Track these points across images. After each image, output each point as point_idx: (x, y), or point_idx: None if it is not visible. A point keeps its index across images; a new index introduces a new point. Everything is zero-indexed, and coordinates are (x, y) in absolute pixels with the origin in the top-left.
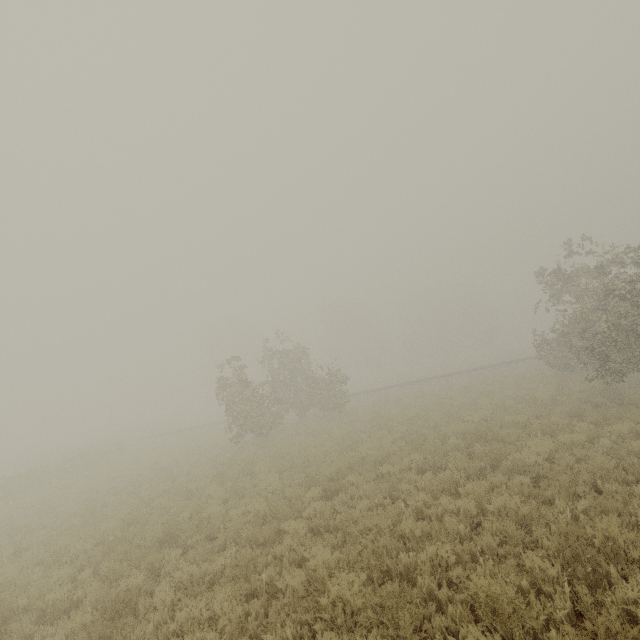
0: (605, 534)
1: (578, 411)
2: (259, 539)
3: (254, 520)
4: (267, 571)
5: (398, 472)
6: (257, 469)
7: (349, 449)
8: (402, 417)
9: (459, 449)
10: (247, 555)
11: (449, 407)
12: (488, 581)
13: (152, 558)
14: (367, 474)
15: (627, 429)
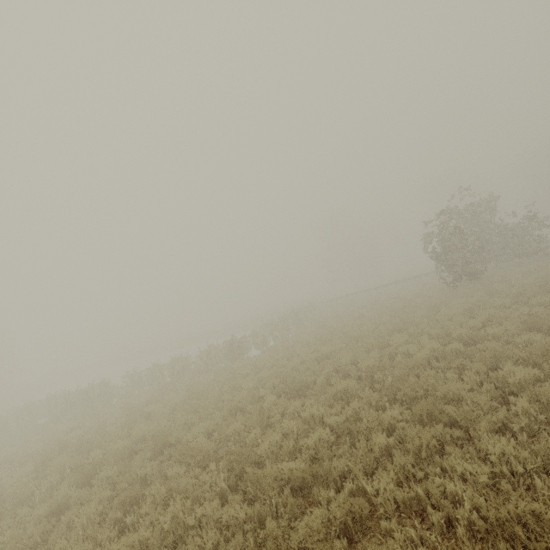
0: None
1: None
2: None
3: None
4: None
5: None
6: None
7: None
8: None
9: None
10: None
11: None
12: None
13: None
14: None
15: None
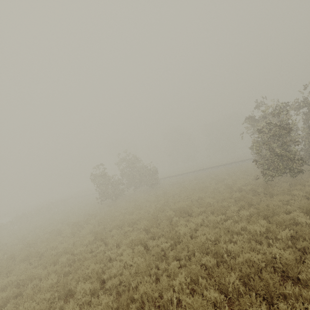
0: (145, 291)
1: (241, 198)
2: (46, 265)
3: (61, 251)
4: (32, 283)
5: (128, 232)
6: (90, 221)
7: (131, 213)
8: (170, 194)
9: (169, 218)
10: (32, 274)
11: (197, 188)
12: (90, 307)
13: (10, 268)
14: (122, 230)
15: (247, 214)
